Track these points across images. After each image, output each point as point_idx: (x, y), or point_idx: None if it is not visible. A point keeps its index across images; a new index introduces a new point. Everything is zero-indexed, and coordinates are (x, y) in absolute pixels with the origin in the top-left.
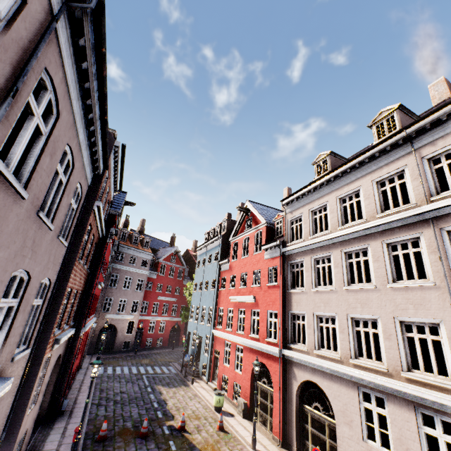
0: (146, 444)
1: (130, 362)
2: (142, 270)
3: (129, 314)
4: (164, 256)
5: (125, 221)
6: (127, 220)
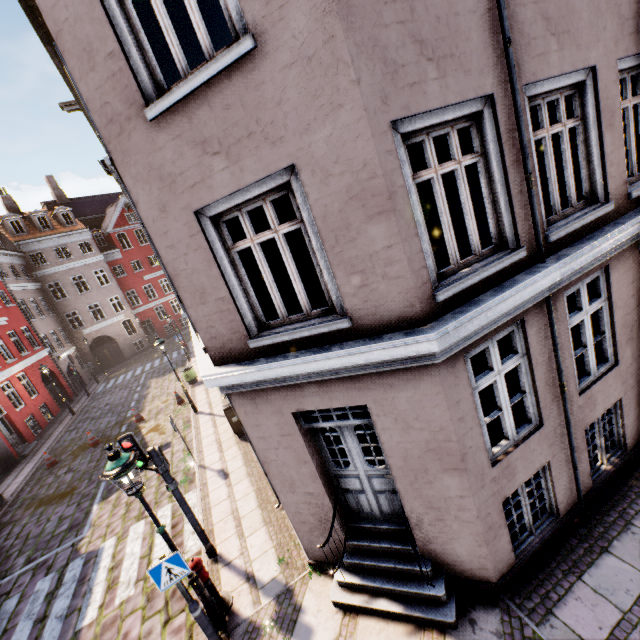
0: (94, 451)
1: (141, 363)
2: (89, 258)
3: (116, 316)
4: (111, 221)
5: (4, 202)
6: (7, 197)
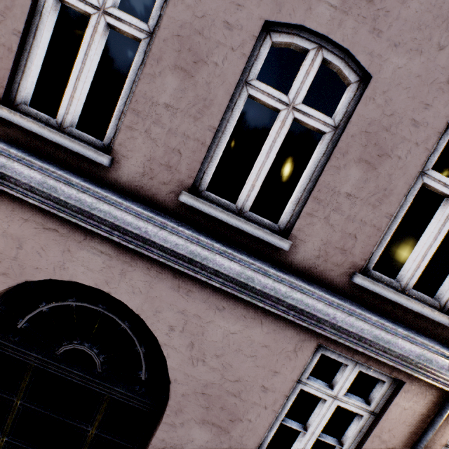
0: None
1: None
2: None
3: None
4: None
5: None
6: None
